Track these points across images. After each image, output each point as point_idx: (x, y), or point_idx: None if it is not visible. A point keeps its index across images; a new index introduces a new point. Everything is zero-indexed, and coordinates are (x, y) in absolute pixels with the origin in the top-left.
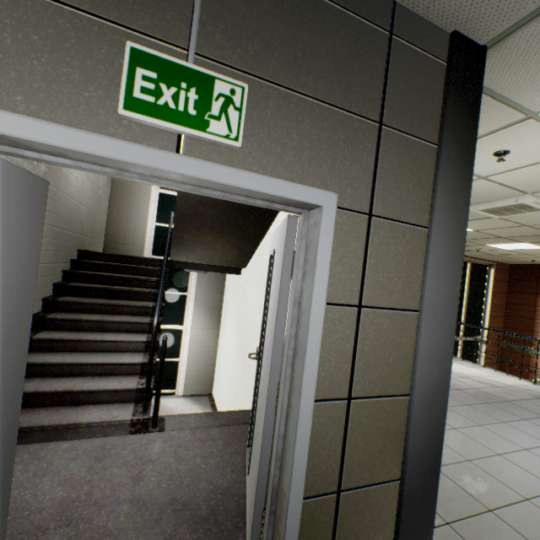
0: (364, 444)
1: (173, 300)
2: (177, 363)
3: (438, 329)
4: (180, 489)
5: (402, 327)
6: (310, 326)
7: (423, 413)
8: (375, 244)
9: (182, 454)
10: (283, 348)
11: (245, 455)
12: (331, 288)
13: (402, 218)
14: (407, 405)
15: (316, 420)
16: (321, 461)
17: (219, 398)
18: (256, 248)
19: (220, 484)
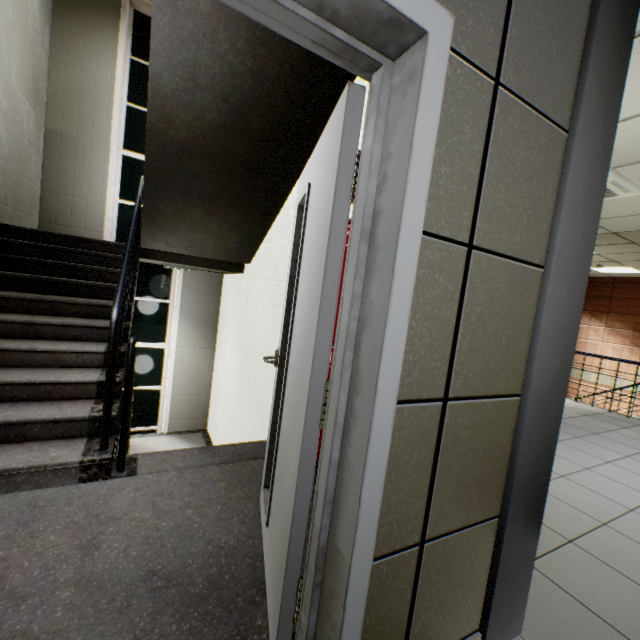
0: (459, 469)
1: (149, 310)
2: (158, 392)
3: (565, 297)
4: (162, 557)
5: (521, 291)
6: (396, 267)
7: (536, 420)
8: (498, 139)
9: (164, 505)
10: (339, 320)
11: (259, 499)
12: (431, 204)
13: (537, 103)
14: (516, 410)
15: (397, 435)
16: (401, 499)
17: (217, 434)
18: (265, 233)
19: (224, 543)
